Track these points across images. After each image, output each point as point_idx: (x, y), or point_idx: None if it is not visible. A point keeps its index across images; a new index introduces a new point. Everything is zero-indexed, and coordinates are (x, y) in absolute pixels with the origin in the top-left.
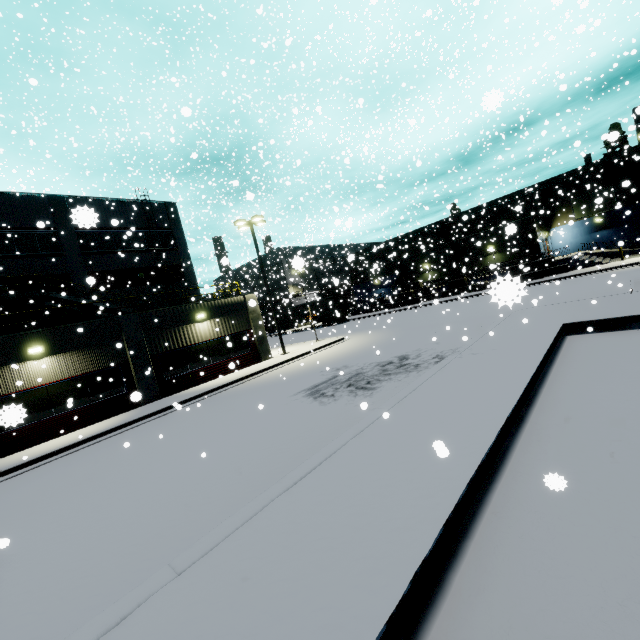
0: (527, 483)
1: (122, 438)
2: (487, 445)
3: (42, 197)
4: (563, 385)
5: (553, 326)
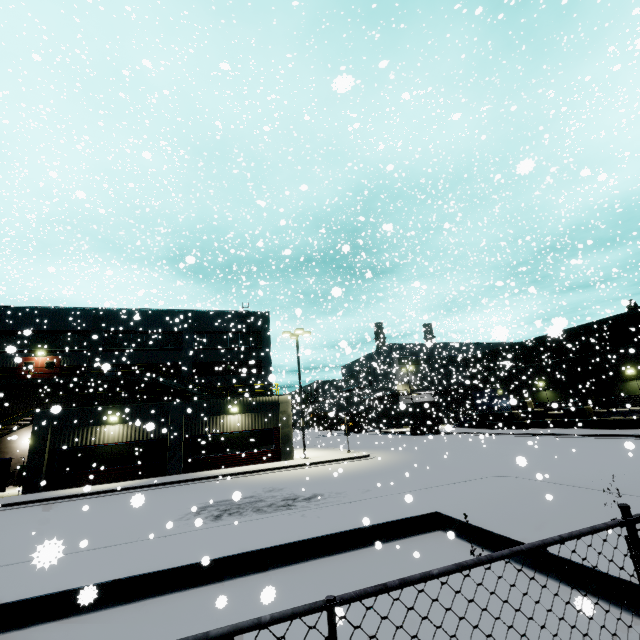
0: (25, 637)
1: (109, 498)
2: (47, 592)
3: (181, 311)
4: (257, 581)
5: (420, 511)
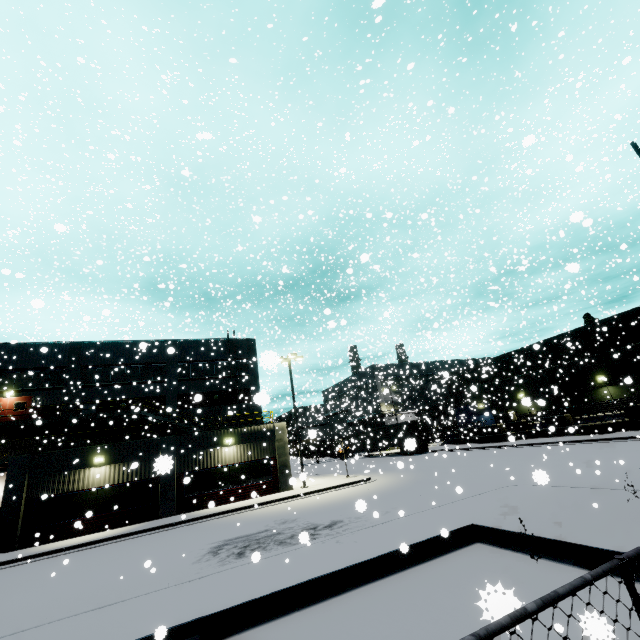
0: None
1: (102, 549)
2: None
3: (164, 341)
4: (316, 613)
5: (456, 525)
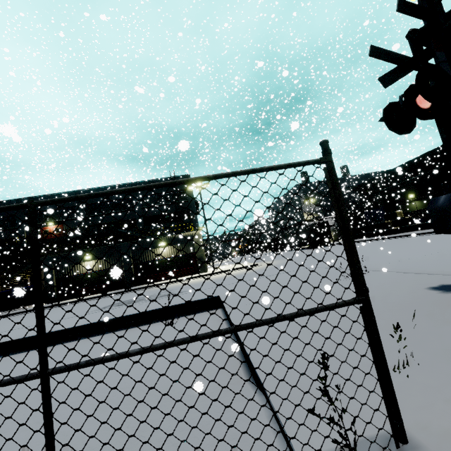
0: None
1: (81, 303)
2: None
3: (129, 184)
4: (67, 345)
5: None
